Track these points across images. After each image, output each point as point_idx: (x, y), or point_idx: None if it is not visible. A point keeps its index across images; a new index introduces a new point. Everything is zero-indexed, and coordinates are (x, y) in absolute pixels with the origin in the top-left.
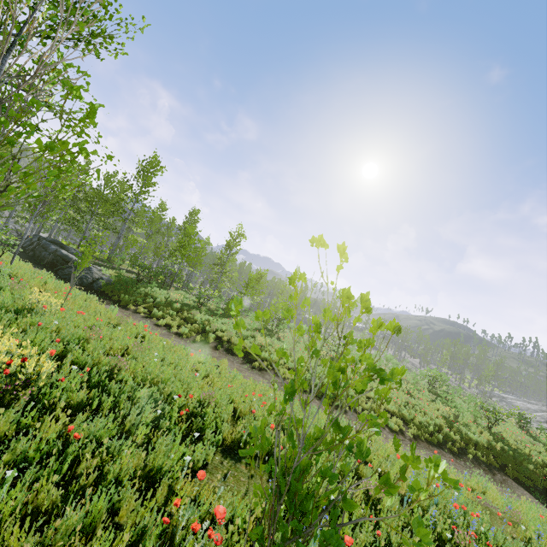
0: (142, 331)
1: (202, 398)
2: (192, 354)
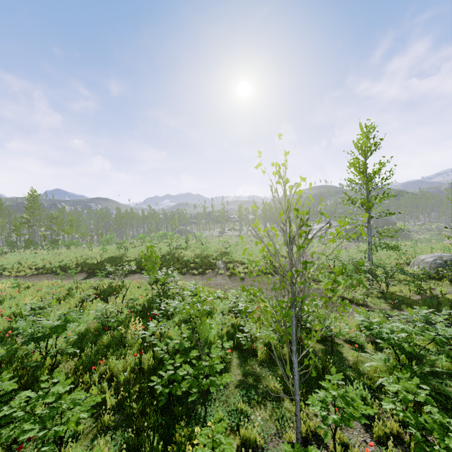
0: None
1: None
2: None
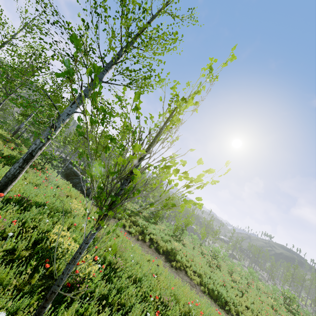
0: (118, 232)
1: (166, 303)
2: (153, 260)
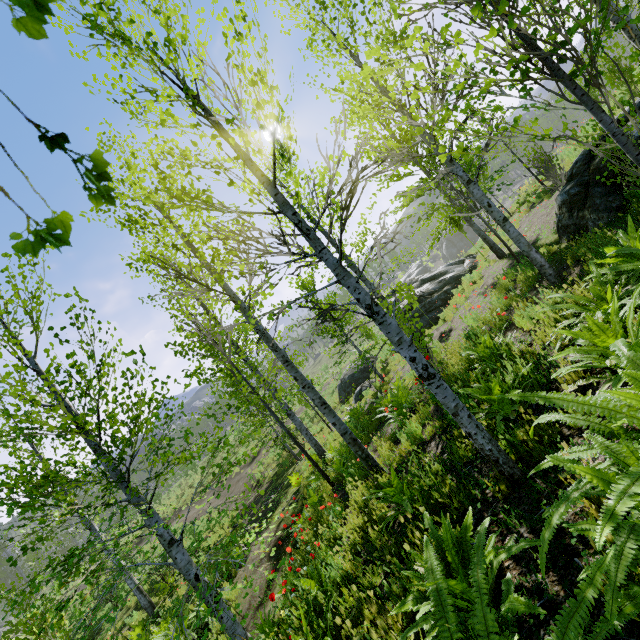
0: None
1: None
2: None
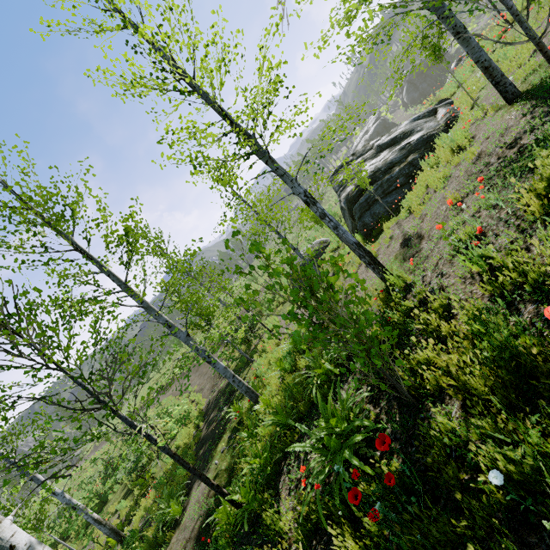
0: None
1: None
2: None
